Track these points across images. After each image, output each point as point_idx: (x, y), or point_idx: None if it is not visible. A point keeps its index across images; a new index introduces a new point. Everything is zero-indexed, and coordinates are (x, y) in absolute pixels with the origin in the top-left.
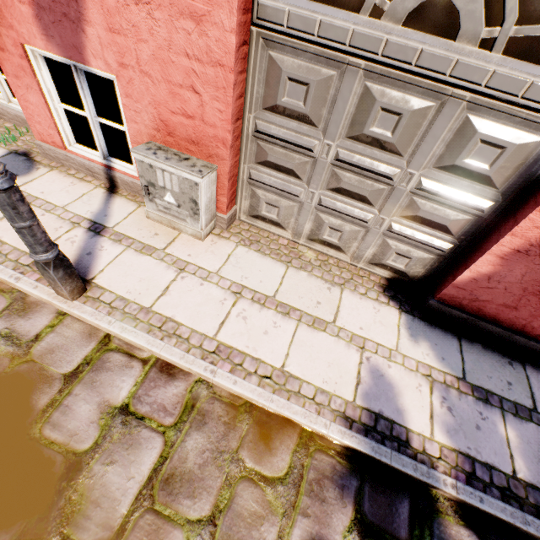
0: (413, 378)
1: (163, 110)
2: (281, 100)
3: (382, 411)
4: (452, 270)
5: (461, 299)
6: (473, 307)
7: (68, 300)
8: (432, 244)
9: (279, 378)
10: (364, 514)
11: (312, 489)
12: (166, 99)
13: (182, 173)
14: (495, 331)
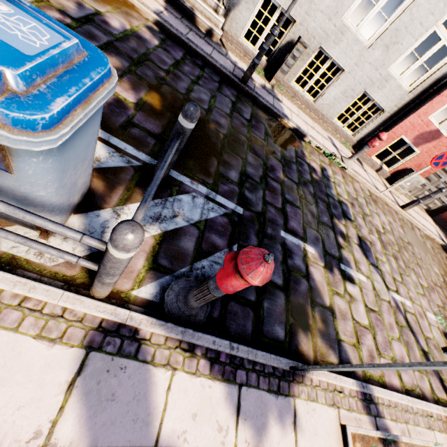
0: (440, 233)
1: (423, 163)
2: (445, 168)
3: (441, 238)
4: (444, 209)
5: (444, 216)
6: (444, 218)
7: (404, 211)
8: (445, 202)
9: (431, 231)
10: (446, 254)
11: (441, 250)
12: (427, 161)
13: (422, 180)
14: (444, 223)
